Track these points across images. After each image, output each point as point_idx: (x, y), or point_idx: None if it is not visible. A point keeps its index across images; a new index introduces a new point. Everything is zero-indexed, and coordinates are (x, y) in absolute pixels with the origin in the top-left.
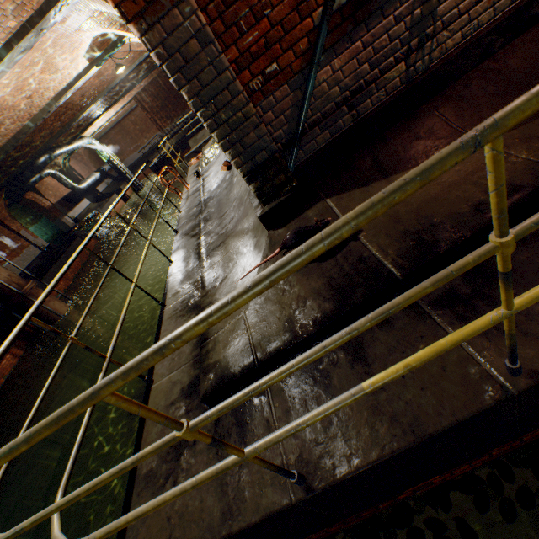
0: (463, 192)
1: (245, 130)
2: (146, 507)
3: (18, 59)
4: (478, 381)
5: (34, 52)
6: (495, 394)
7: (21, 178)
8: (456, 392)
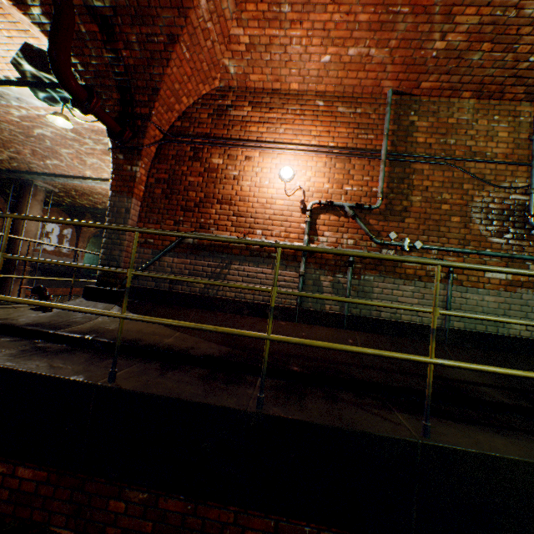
0: (135, 335)
1: (117, 248)
2: None
3: None
4: None
5: None
6: None
7: None
8: None
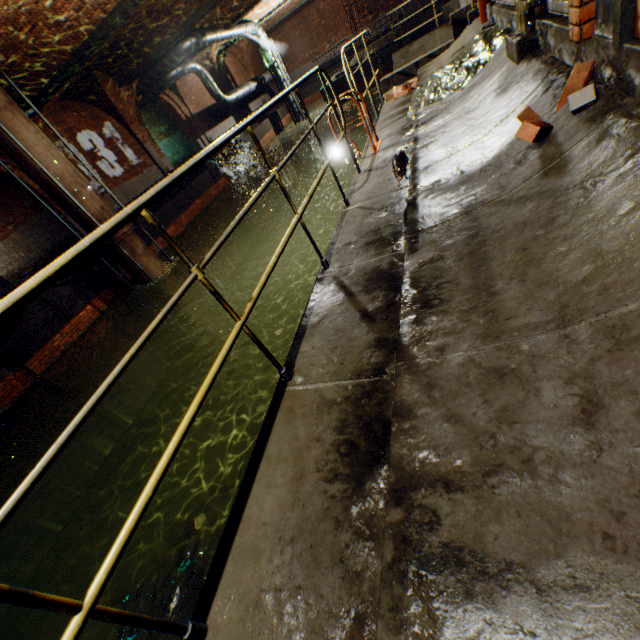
0: None
1: None
2: None
3: None
4: None
5: None
6: None
7: (158, 69)
8: None
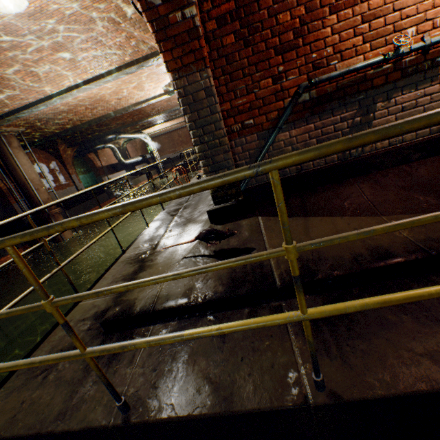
0: (352, 244)
1: (217, 152)
2: (4, 364)
3: (121, 77)
4: (291, 384)
5: (134, 76)
6: (297, 399)
7: (91, 143)
8: (271, 387)
